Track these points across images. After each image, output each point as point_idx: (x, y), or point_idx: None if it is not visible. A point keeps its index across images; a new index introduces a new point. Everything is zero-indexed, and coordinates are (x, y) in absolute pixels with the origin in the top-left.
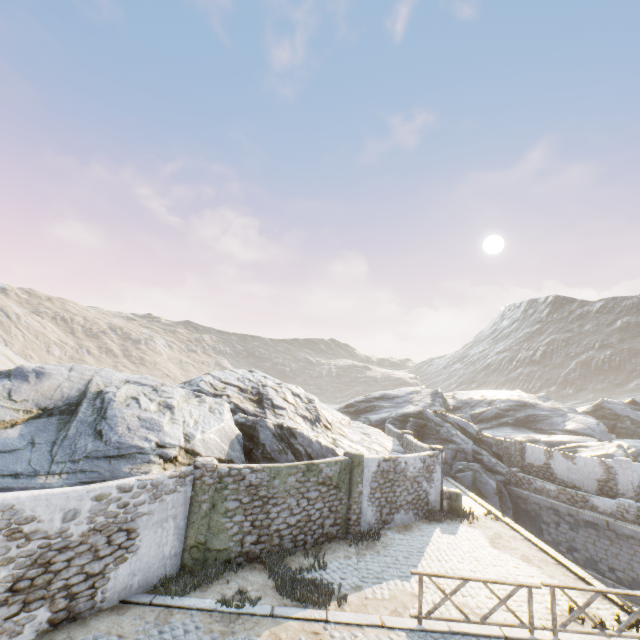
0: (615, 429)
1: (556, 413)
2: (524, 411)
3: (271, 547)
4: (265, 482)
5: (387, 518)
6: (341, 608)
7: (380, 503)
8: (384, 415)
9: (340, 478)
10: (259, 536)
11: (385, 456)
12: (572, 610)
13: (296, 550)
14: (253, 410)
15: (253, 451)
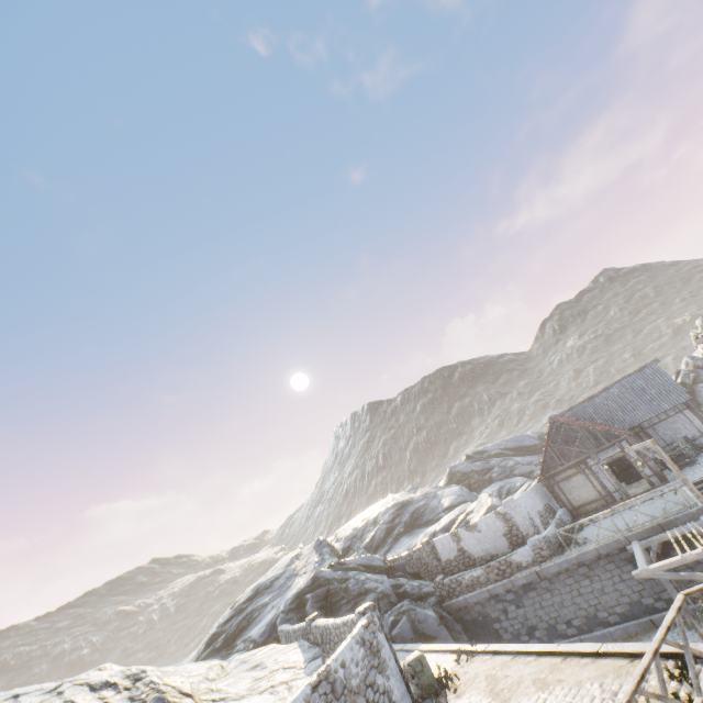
0: (471, 487)
1: (430, 497)
2: (407, 511)
3: None
4: None
5: None
6: None
7: None
8: (270, 616)
9: None
10: None
11: (311, 679)
12: None
13: None
14: None
15: None
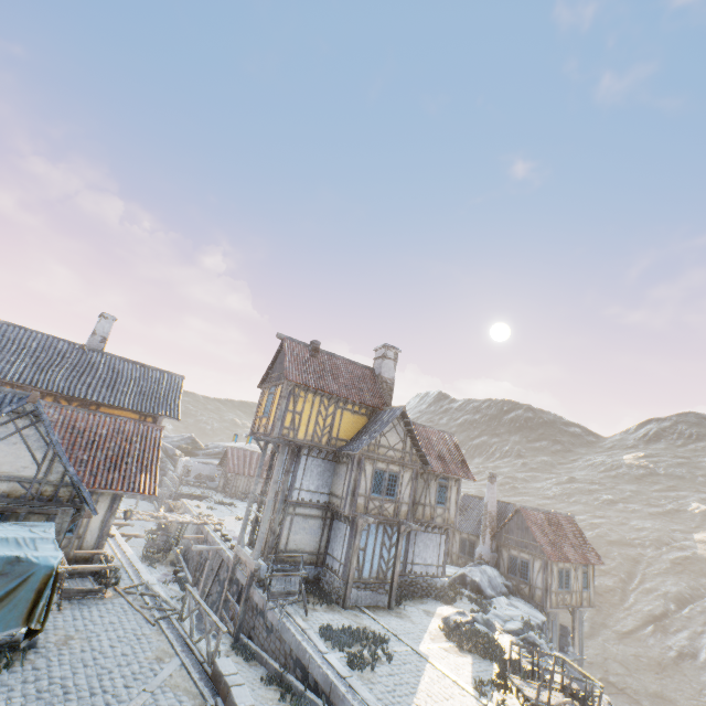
0: None
1: None
2: None
3: None
4: None
5: None
6: None
7: None
8: None
9: None
10: None
11: None
12: None
13: None
14: None
15: None
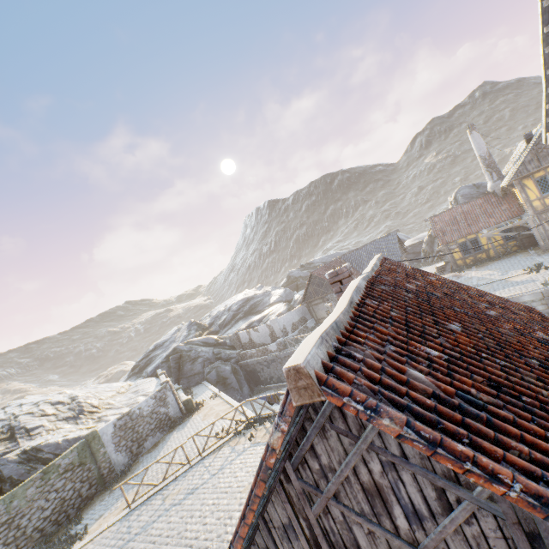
0: (298, 286)
1: (266, 295)
2: (249, 304)
3: (35, 542)
4: (3, 511)
5: (139, 450)
6: (83, 539)
7: (128, 446)
8: (157, 362)
9: (82, 457)
10: (18, 545)
11: (119, 416)
12: (217, 434)
13: (62, 526)
14: (3, 450)
15: (3, 488)
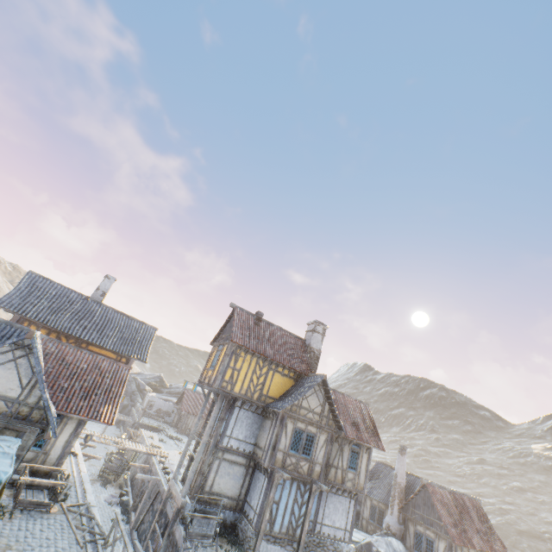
0: None
1: None
2: None
3: None
4: None
5: None
6: None
7: None
8: None
9: None
10: None
11: None
12: None
13: None
14: None
15: None
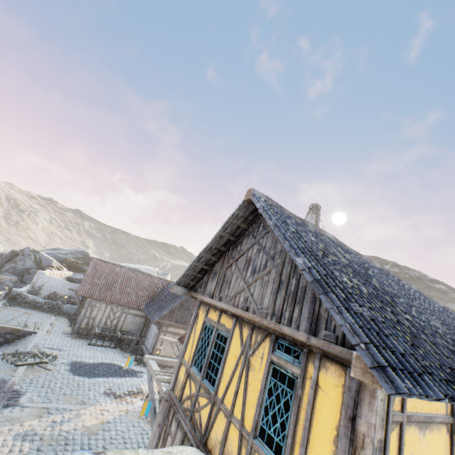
0: None
1: None
2: None
3: None
4: None
5: None
6: None
7: None
8: None
9: None
10: None
11: None
12: None
13: None
14: None
15: None
